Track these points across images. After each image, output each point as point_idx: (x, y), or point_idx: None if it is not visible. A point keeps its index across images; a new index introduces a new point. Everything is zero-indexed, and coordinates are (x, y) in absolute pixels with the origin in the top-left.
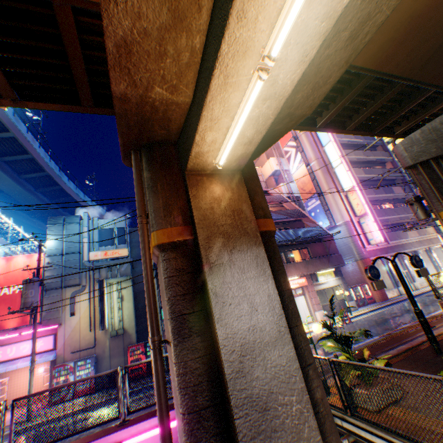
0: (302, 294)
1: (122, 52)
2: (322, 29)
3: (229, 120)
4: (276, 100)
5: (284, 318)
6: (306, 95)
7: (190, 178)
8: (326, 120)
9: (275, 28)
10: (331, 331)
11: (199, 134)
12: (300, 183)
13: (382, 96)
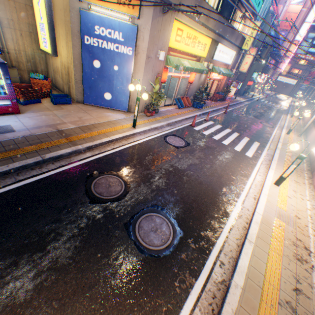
0: None
1: None
2: None
3: None
4: None
5: None
6: None
7: None
8: None
9: None
10: None
11: None
12: (288, 16)
13: None
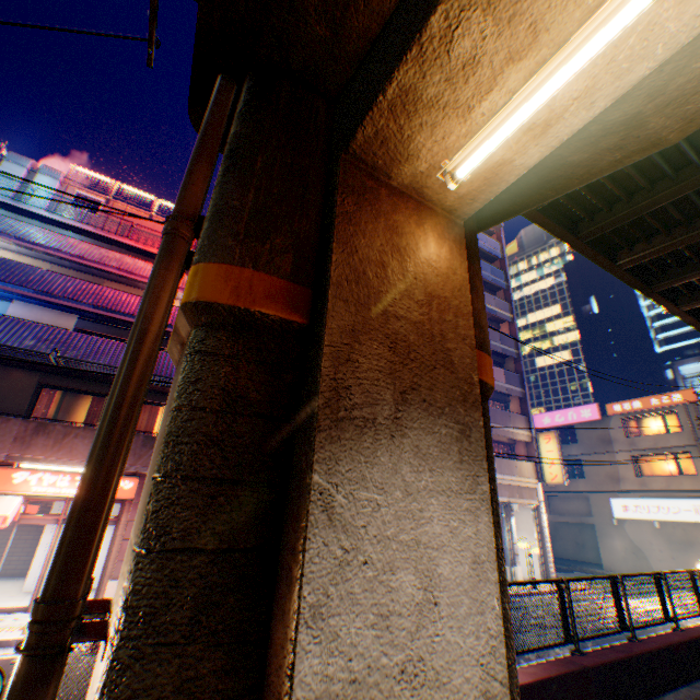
0: (114, 521)
1: None
2: None
3: None
4: None
5: None
6: None
7: None
8: None
9: None
10: None
11: None
12: None
13: None
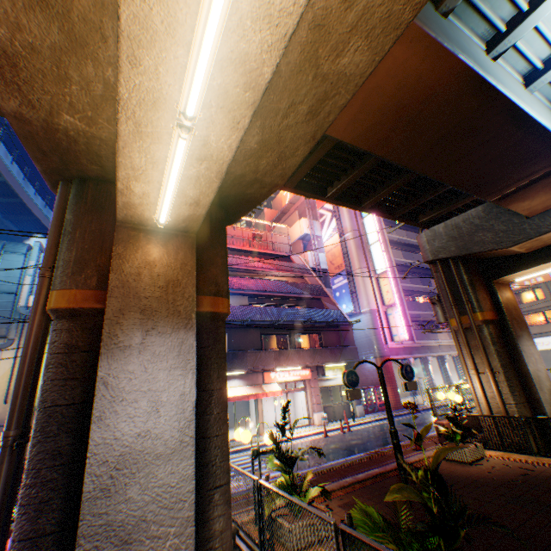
0: (303, 389)
1: (4, 64)
2: (249, 99)
3: (159, 174)
4: (216, 162)
5: (194, 424)
6: (274, 163)
7: (120, 232)
8: (336, 191)
9: (186, 85)
10: (277, 445)
11: (121, 182)
12: (330, 254)
13: (399, 179)
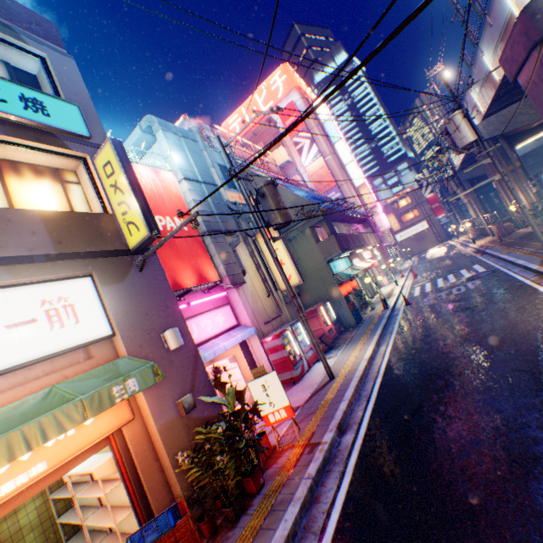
0: None
1: None
2: None
3: None
4: None
5: None
6: None
7: None
8: None
9: None
10: None
11: None
12: (316, 176)
13: None
